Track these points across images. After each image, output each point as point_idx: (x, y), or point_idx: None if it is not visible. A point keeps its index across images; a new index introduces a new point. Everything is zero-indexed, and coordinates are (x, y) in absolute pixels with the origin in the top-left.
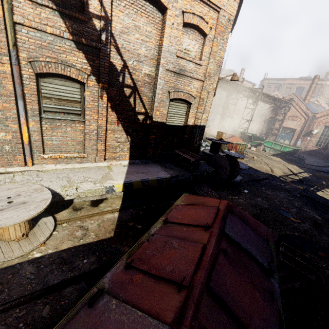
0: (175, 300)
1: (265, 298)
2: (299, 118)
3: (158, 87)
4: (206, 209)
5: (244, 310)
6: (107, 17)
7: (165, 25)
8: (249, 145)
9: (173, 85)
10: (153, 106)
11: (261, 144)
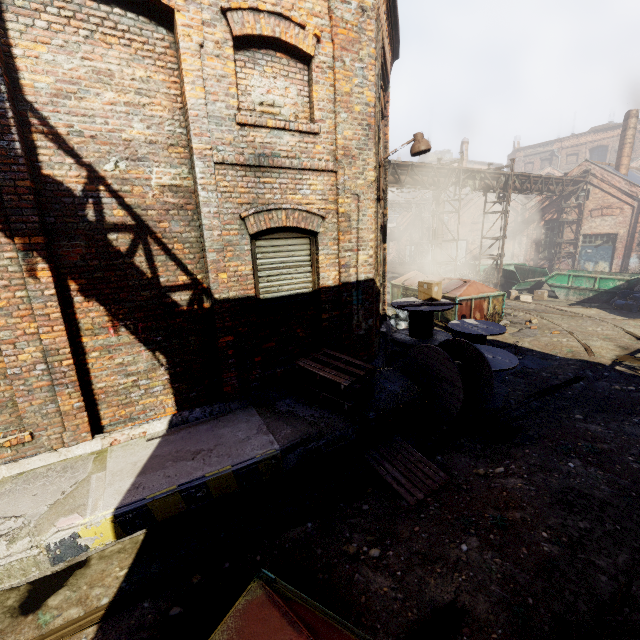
0: None
1: None
2: (618, 208)
3: (205, 211)
4: None
5: None
6: None
7: (179, 53)
8: (514, 291)
9: (250, 198)
10: (206, 263)
11: (543, 283)
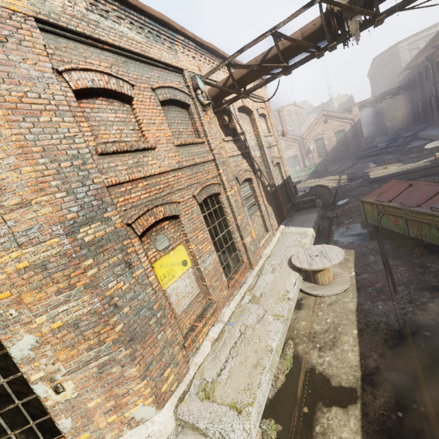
0: None
1: None
2: (293, 145)
3: (268, 161)
4: (395, 186)
5: None
6: (243, 131)
7: (255, 121)
8: None
9: (271, 156)
10: (271, 176)
11: None
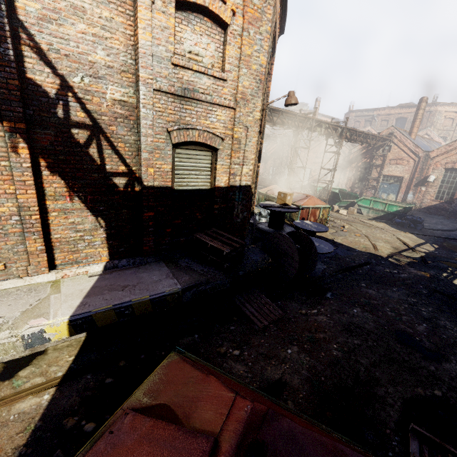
0: None
1: None
2: (406, 160)
3: (143, 122)
4: None
5: None
6: None
7: (136, 4)
8: (336, 206)
9: (175, 118)
10: (140, 159)
11: (355, 203)
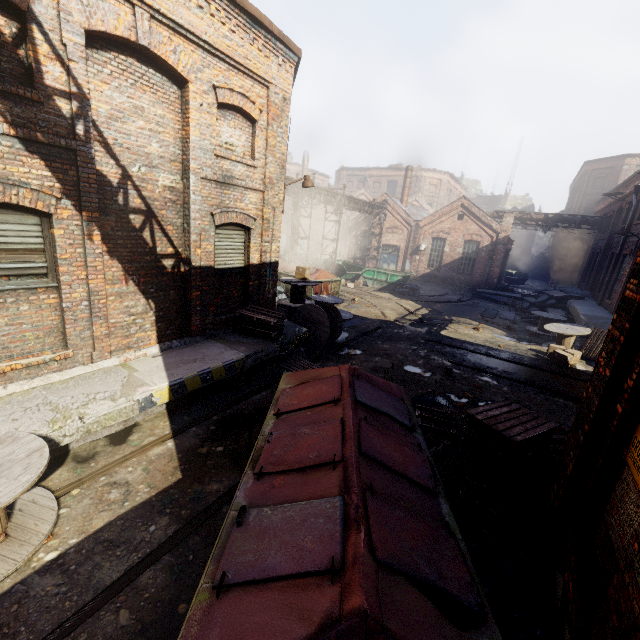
0: (334, 477)
1: (414, 450)
2: (401, 229)
3: (193, 207)
4: (327, 382)
5: (399, 464)
6: (82, 94)
7: (188, 107)
8: (343, 280)
9: (217, 202)
10: (189, 241)
11: (360, 275)
